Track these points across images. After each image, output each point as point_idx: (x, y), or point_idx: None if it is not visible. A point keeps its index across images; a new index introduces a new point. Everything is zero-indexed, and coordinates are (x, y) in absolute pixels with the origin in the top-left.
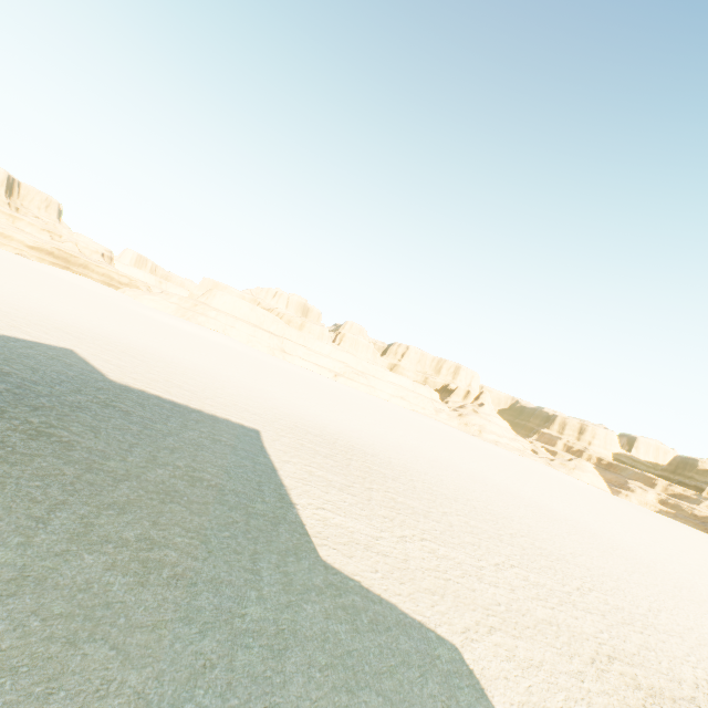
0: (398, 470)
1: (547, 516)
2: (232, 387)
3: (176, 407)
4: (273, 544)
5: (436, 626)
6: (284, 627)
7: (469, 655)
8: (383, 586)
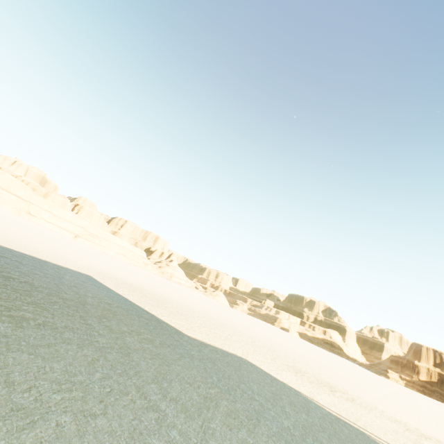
0: (164, 298)
1: (223, 317)
2: (36, 243)
3: (33, 258)
4: (169, 331)
5: (236, 354)
6: (207, 357)
7: (250, 360)
8: (212, 343)
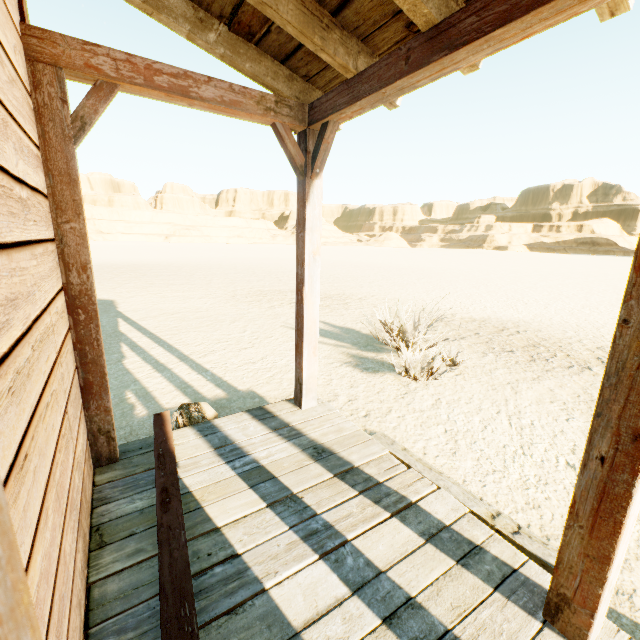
0: (174, 266)
1: None
2: None
3: None
4: None
5: (106, 298)
6: None
7: (122, 300)
8: None
